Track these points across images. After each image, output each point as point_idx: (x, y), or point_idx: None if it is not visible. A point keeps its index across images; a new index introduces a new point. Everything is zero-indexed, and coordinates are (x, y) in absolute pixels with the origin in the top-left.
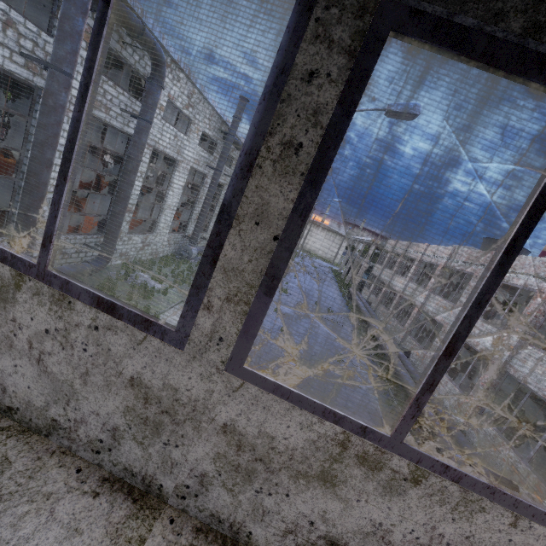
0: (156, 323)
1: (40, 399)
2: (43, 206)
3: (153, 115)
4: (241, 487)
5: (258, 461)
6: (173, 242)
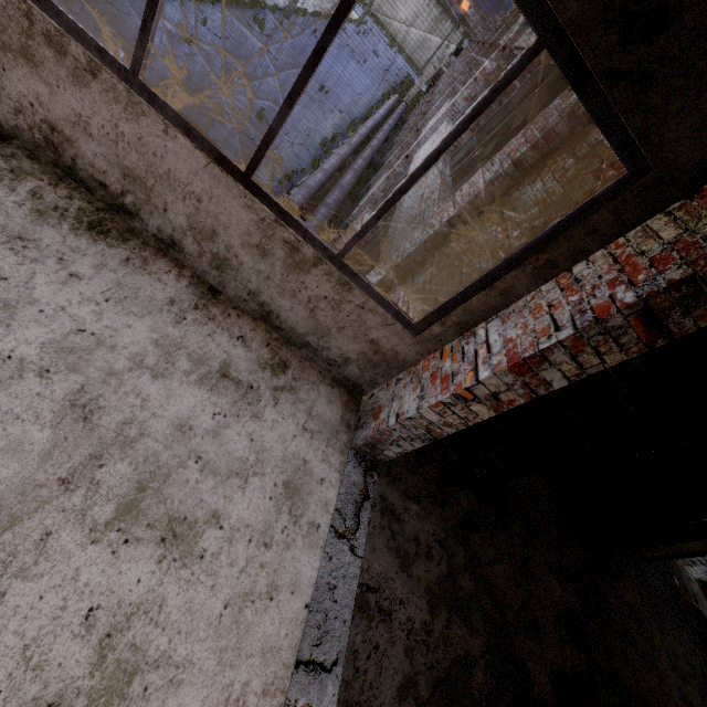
0: None
1: None
2: None
3: None
4: None
5: None
6: None
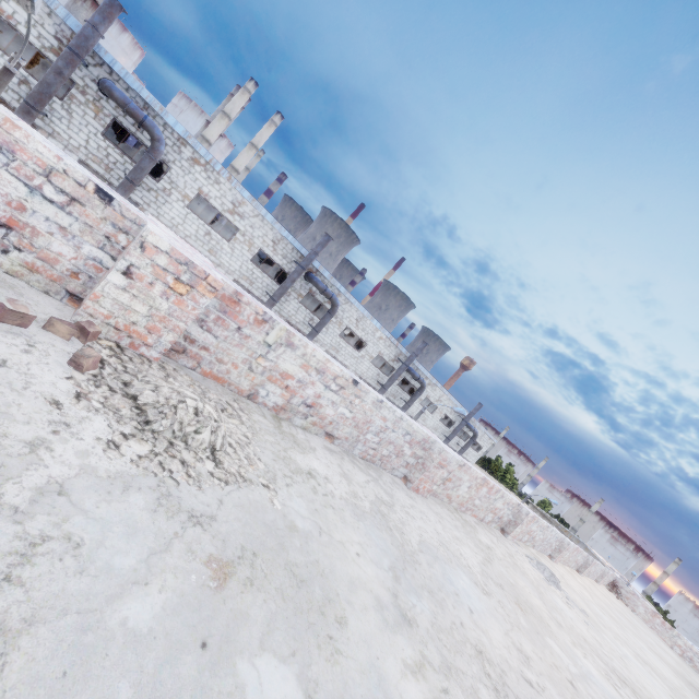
0: None
1: None
2: None
3: (136, 177)
4: None
5: None
6: None
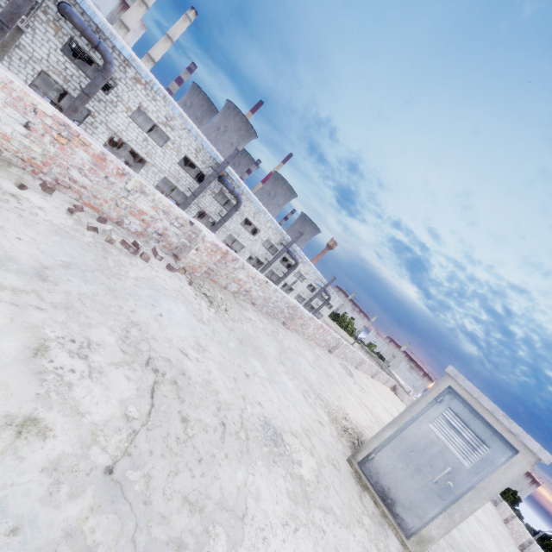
0: None
1: None
2: None
3: (91, 91)
4: None
5: None
6: None
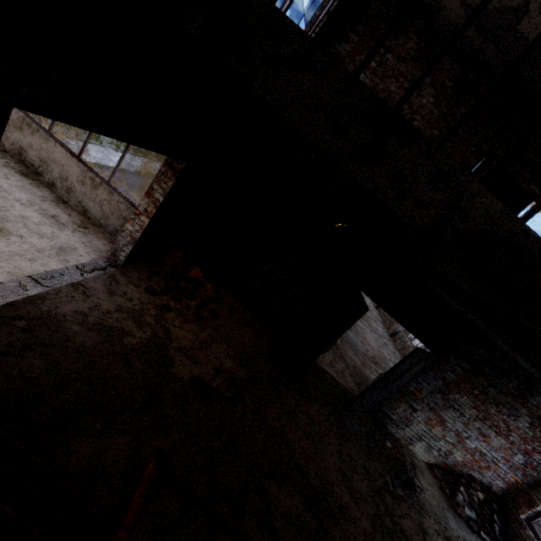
0: None
1: None
2: None
3: None
4: None
5: None
6: None
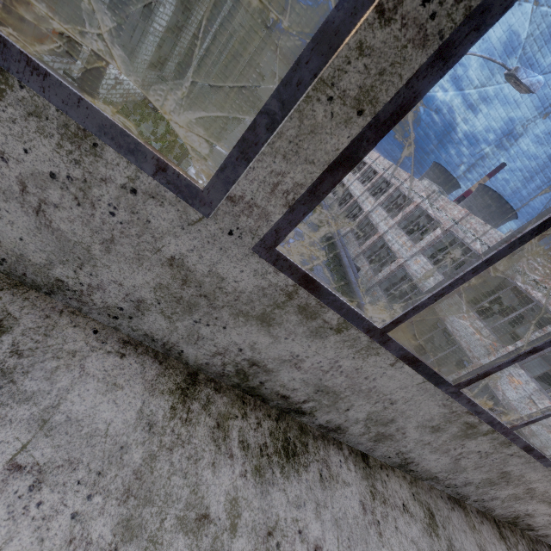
0: (546, 458)
1: (437, 470)
2: (27, 14)
3: None
4: (510, 501)
5: (530, 497)
6: (147, 83)
